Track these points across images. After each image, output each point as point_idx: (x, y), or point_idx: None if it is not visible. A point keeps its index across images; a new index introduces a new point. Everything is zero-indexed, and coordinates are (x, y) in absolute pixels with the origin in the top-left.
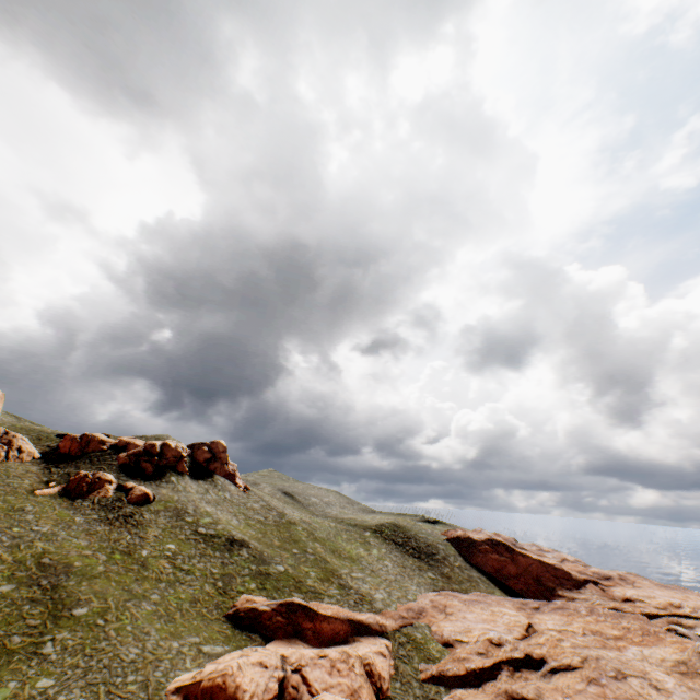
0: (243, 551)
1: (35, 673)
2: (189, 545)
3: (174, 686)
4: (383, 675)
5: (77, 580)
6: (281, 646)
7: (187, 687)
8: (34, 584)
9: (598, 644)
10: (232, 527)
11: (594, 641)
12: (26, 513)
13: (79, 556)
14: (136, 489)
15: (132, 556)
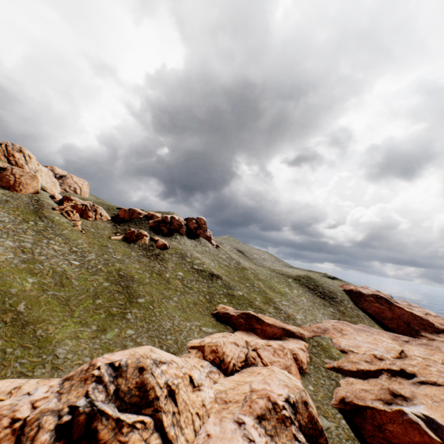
0: (218, 281)
1: (125, 326)
2: (189, 274)
3: (190, 345)
4: (303, 361)
5: (137, 285)
6: (243, 335)
7: (197, 347)
8: (118, 284)
9: None
10: (211, 267)
11: None
12: (109, 248)
13: (136, 273)
14: (159, 241)
15: (161, 276)
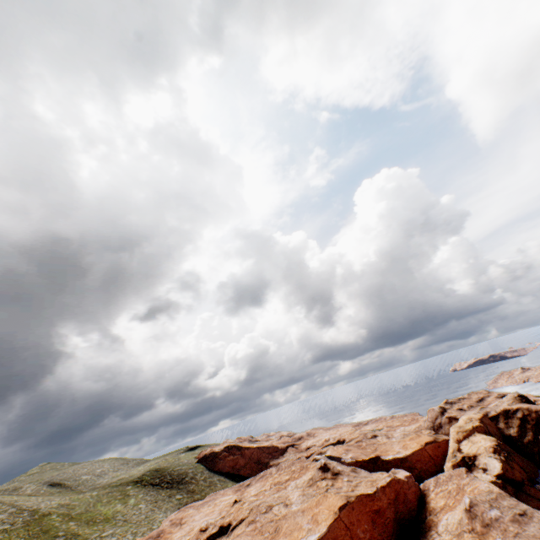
0: None
1: None
2: None
3: None
4: None
5: None
6: None
7: None
8: None
9: (276, 491)
10: None
11: (274, 490)
12: None
13: None
14: None
15: None
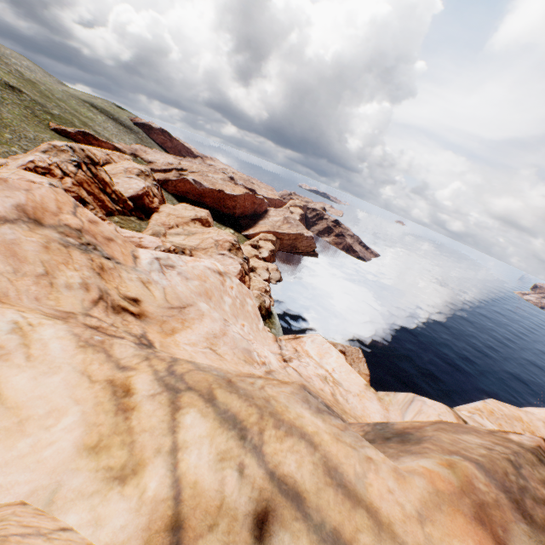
0: (25, 96)
1: None
2: None
3: None
4: None
5: None
6: None
7: None
8: None
9: None
10: None
11: None
12: None
13: None
14: None
15: None
